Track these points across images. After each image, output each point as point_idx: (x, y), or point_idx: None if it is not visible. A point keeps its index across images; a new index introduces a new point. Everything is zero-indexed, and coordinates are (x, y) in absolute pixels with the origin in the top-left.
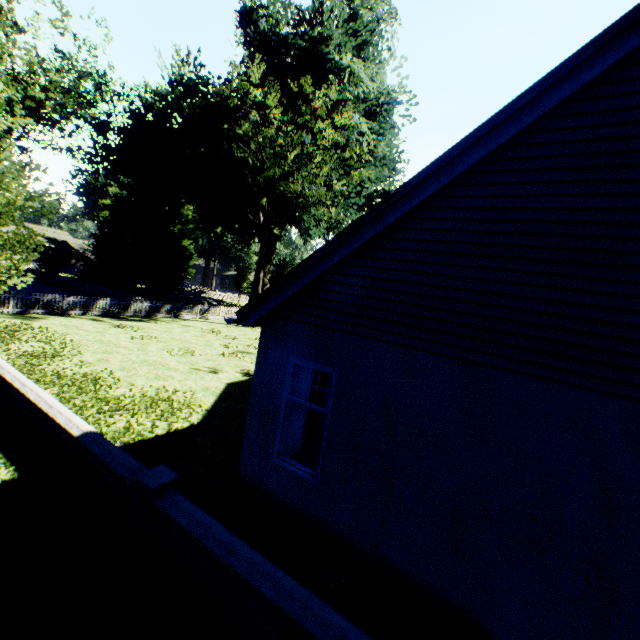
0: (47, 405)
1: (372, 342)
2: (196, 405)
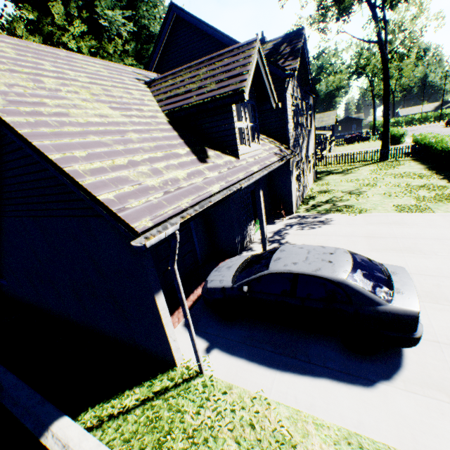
0: None
1: None
2: None
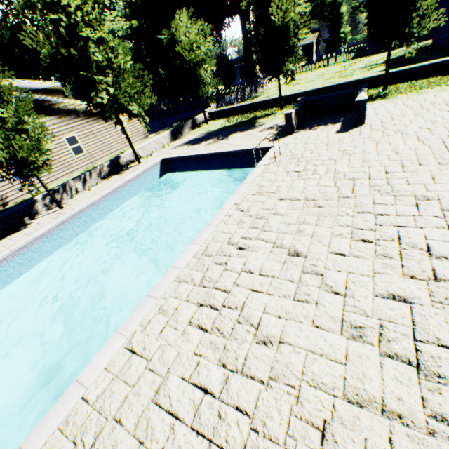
0: (417, 65)
1: None
2: None
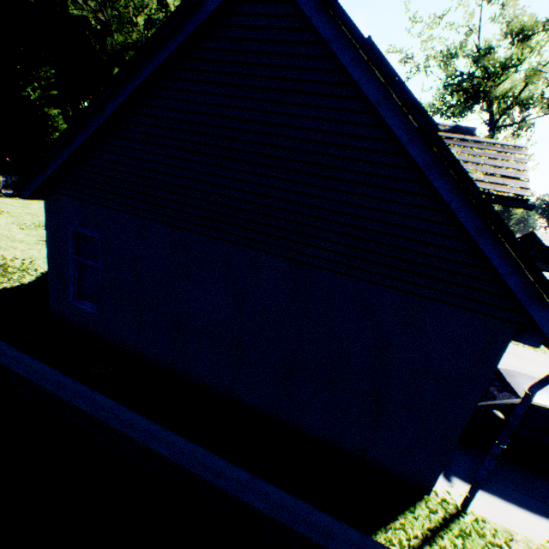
0: None
1: (120, 213)
2: (33, 270)
